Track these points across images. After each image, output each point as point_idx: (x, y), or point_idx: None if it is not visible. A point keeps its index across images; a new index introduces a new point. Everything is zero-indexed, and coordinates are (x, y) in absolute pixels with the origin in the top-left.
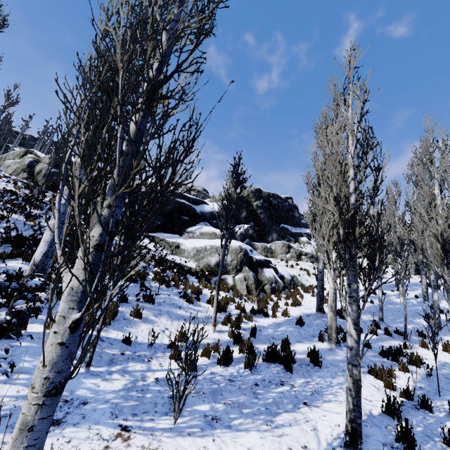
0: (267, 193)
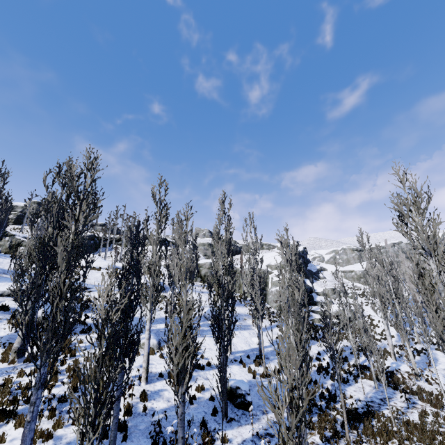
0: (301, 251)
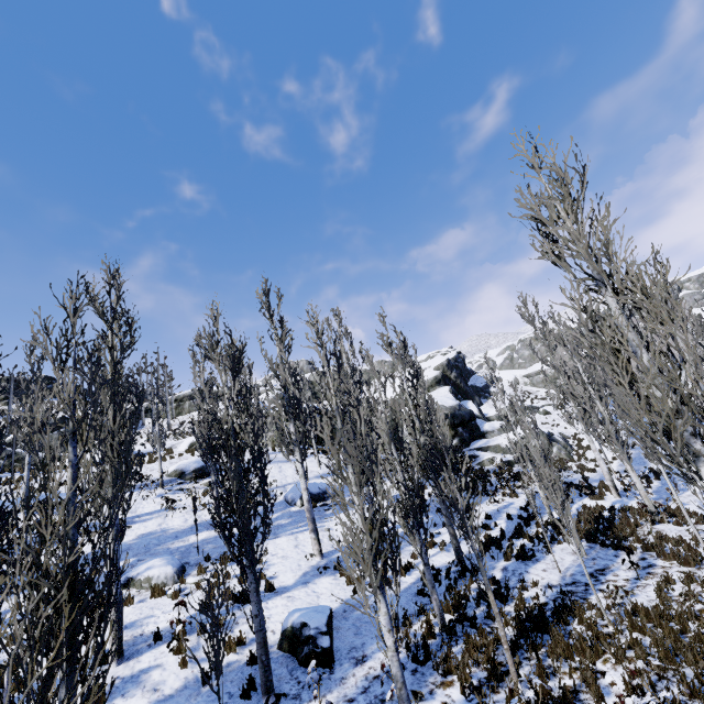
0: (452, 359)
